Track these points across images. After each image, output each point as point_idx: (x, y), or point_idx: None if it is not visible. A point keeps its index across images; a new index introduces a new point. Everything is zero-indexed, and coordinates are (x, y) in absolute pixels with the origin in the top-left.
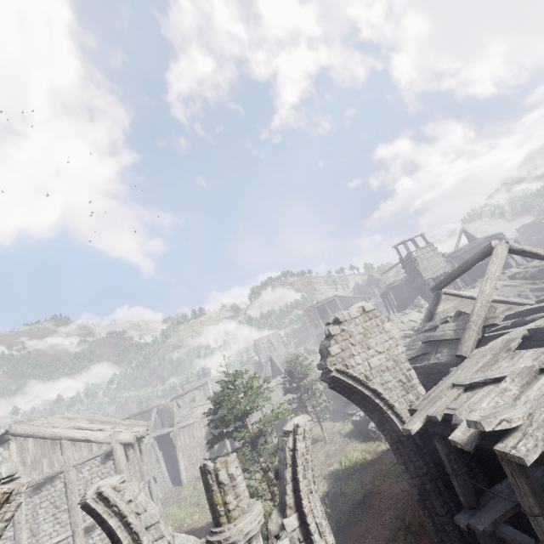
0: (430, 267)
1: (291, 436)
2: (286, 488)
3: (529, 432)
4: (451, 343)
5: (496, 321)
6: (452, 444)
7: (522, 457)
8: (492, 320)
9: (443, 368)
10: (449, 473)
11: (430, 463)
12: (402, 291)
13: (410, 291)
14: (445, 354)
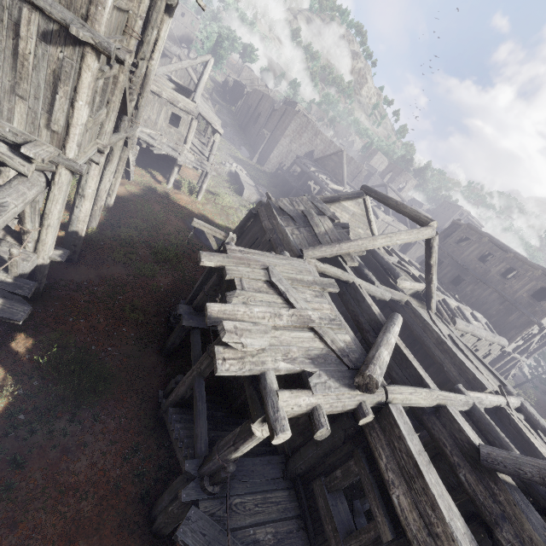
0: None
1: None
2: None
3: None
4: None
5: None
6: None
7: None
8: None
9: None
10: None
11: None
12: None
13: None
14: None
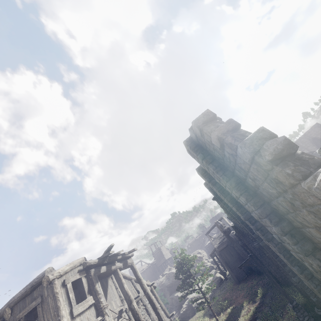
0: (166, 254)
1: None
2: None
3: None
4: None
5: None
6: None
7: None
8: None
9: None
10: None
11: None
12: (145, 276)
13: (148, 275)
14: None
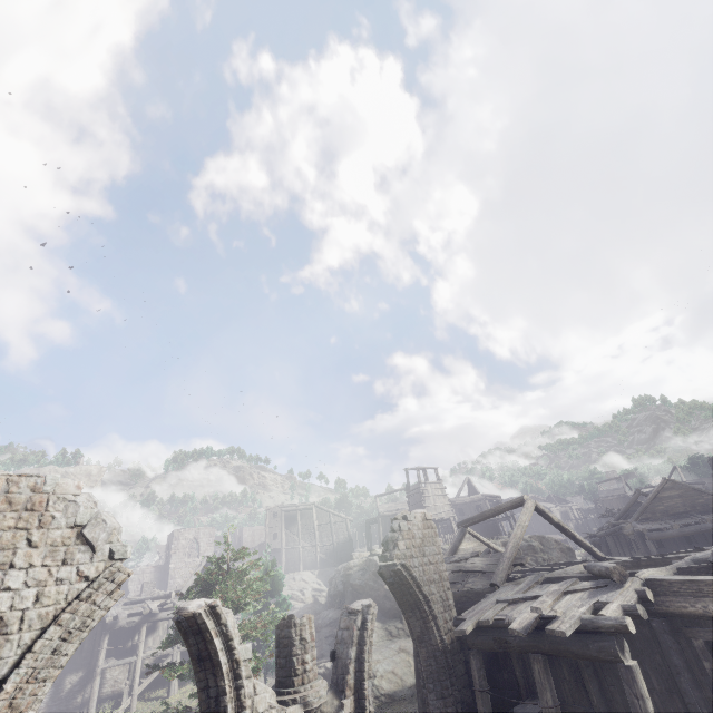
0: (435, 506)
1: (360, 615)
2: (350, 667)
3: (566, 620)
4: (483, 575)
5: (524, 562)
6: (510, 633)
7: (564, 631)
8: (521, 560)
9: (474, 596)
10: (477, 689)
11: (455, 685)
12: None
13: None
14: (477, 584)
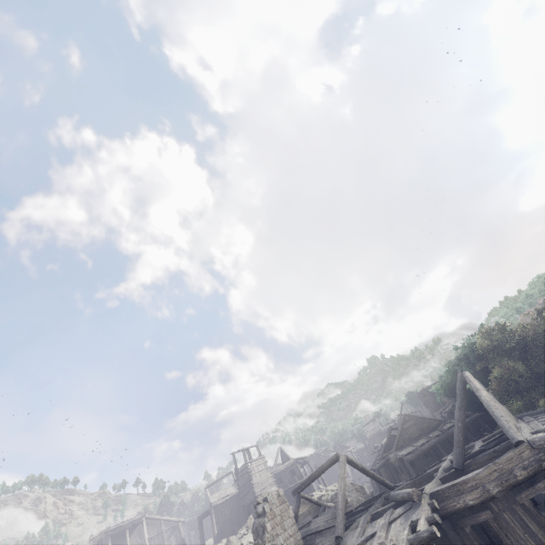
0: (261, 481)
1: None
2: None
3: (400, 544)
4: (326, 532)
5: (352, 508)
6: None
7: None
8: (350, 508)
9: None
10: None
11: None
12: (225, 513)
13: (233, 513)
14: (325, 542)
